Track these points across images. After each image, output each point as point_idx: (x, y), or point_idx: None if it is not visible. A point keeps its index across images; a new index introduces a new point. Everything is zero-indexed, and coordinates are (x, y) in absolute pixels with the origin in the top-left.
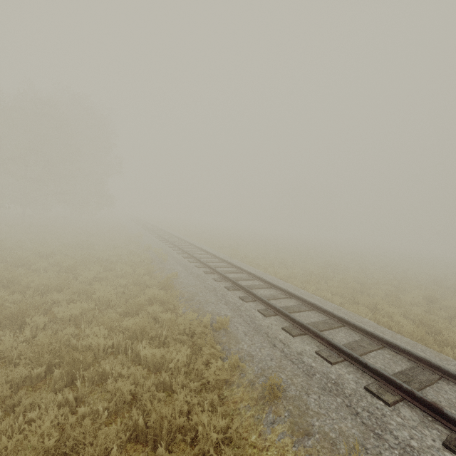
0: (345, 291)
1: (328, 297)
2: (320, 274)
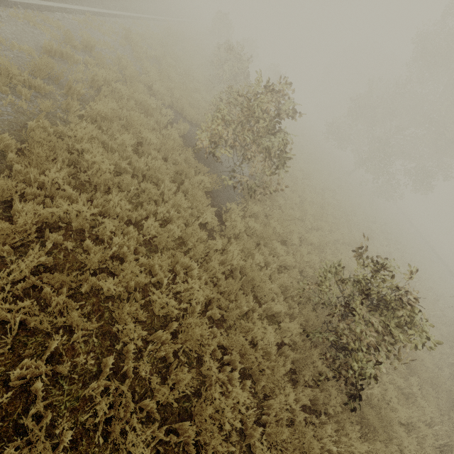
0: None
1: None
2: None
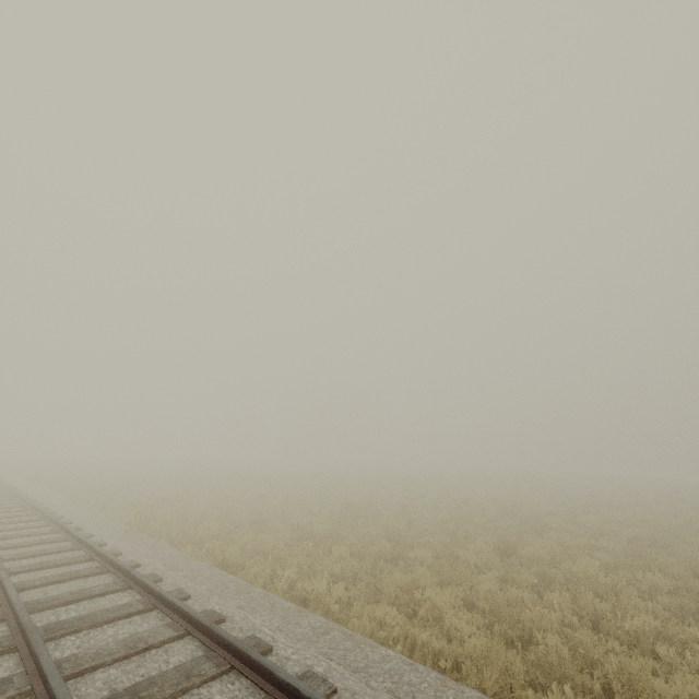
0: (361, 565)
1: (321, 593)
2: (322, 534)
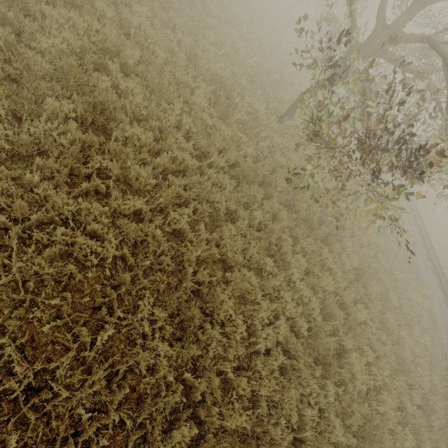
0: None
1: None
2: None
